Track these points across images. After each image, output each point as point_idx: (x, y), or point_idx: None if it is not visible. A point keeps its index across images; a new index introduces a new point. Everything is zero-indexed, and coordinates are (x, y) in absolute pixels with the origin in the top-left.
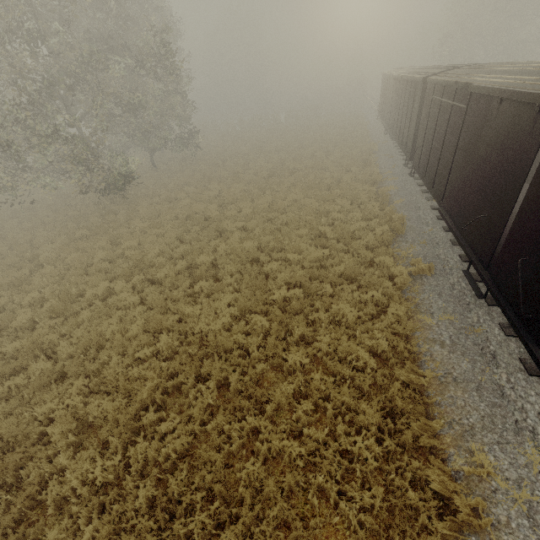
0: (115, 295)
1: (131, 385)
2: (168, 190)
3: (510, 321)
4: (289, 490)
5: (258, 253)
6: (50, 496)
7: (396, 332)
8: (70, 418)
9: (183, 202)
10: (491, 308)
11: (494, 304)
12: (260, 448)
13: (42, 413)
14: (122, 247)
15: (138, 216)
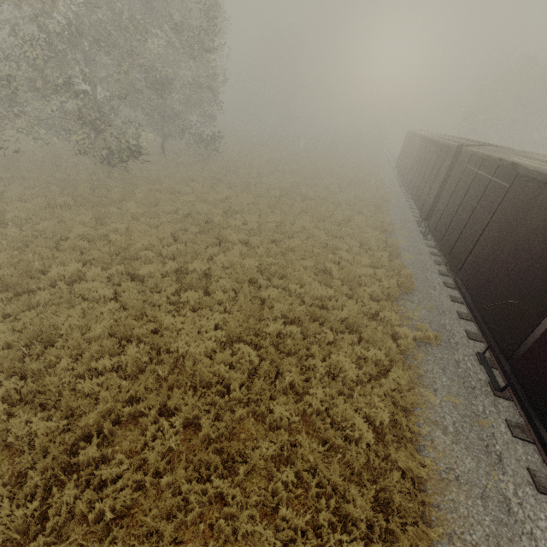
0: (84, 282)
1: (76, 402)
2: (172, 180)
3: (534, 429)
4: None
5: (258, 274)
6: None
7: (394, 401)
8: None
9: (186, 197)
10: (497, 399)
11: (501, 395)
12: (223, 525)
13: None
14: (107, 228)
15: (134, 199)
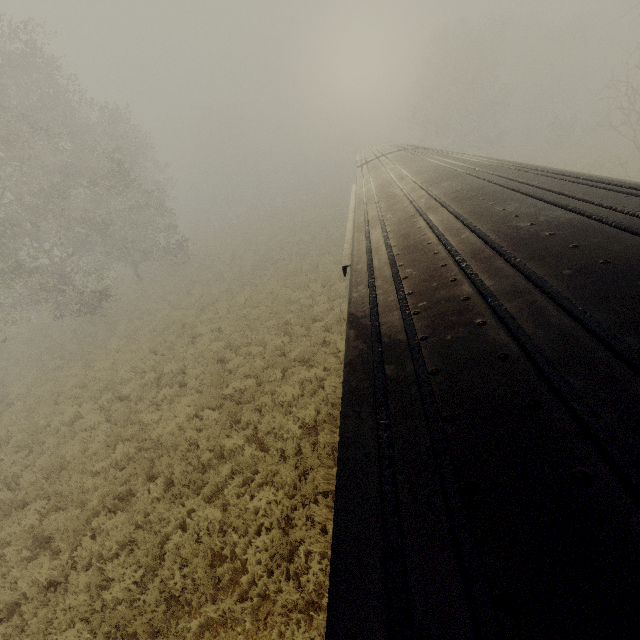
0: (81, 419)
1: (85, 496)
2: (150, 302)
3: None
4: (214, 554)
5: (225, 352)
6: (1, 602)
7: (331, 402)
8: (25, 536)
9: (163, 312)
10: None
11: None
12: (191, 524)
13: (1, 540)
14: (95, 370)
15: (117, 335)
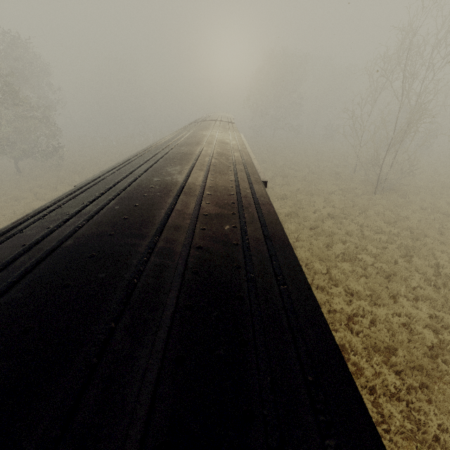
0: None
1: None
2: (21, 191)
3: None
4: None
5: None
6: None
7: None
8: None
9: (27, 200)
10: None
11: None
12: None
13: None
14: None
15: None
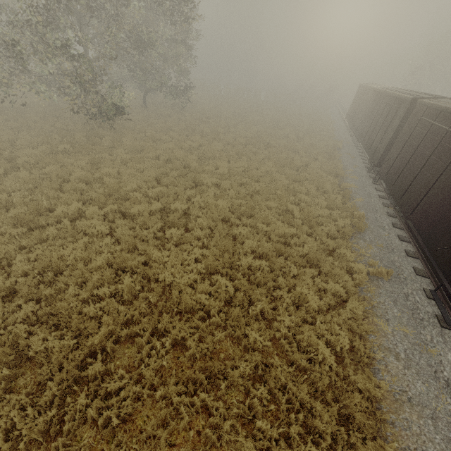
0: (85, 219)
1: (83, 324)
2: (153, 130)
3: None
4: None
5: (229, 214)
6: None
7: (351, 329)
8: (8, 350)
9: (166, 145)
10: (444, 330)
11: (447, 327)
12: (209, 434)
13: None
14: (101, 172)
15: (122, 146)
